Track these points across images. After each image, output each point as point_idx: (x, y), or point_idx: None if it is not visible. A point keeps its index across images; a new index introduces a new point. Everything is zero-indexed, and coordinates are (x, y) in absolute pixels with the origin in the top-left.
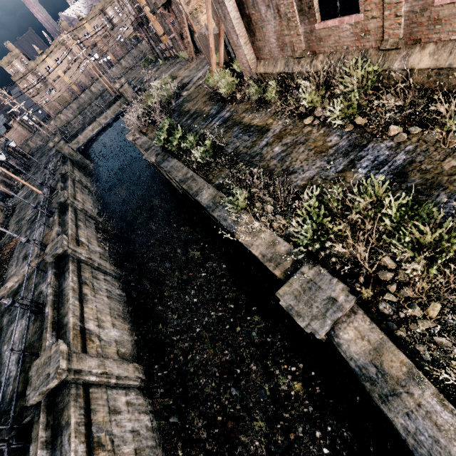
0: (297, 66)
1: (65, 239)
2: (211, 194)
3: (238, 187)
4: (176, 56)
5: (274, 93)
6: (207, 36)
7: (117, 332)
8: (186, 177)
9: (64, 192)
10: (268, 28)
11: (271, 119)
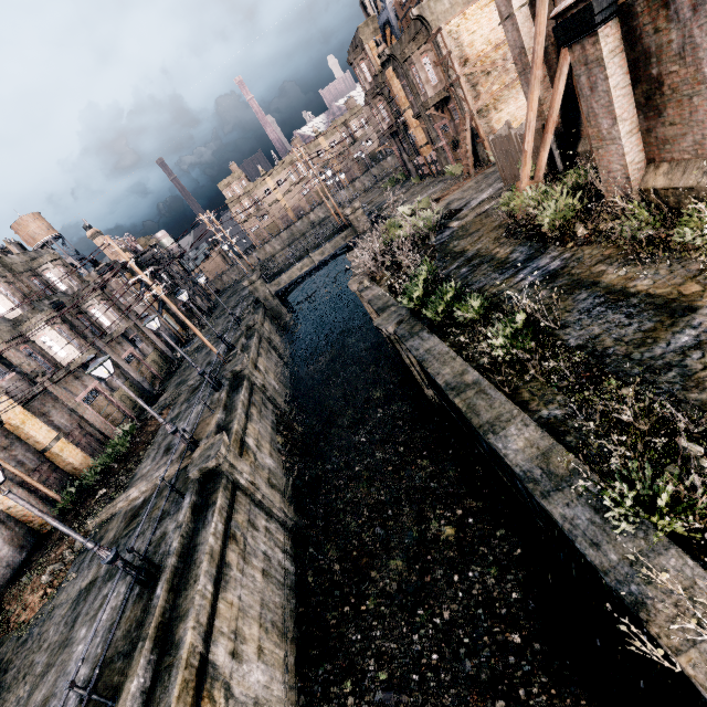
0: None
1: (225, 442)
2: (534, 444)
3: (646, 462)
4: (439, 173)
5: (700, 228)
6: (513, 137)
7: (262, 673)
8: (461, 381)
9: (244, 357)
10: None
11: (696, 283)
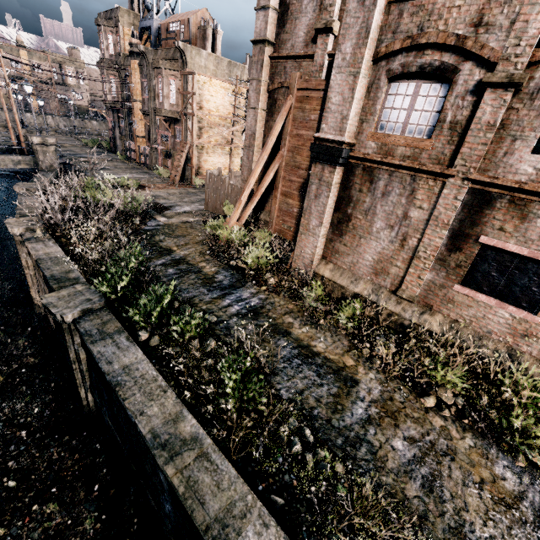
0: (395, 304)
1: None
2: None
3: None
4: (146, 165)
5: (348, 316)
6: (227, 182)
7: None
8: (176, 434)
9: None
10: (370, 243)
11: (351, 358)
